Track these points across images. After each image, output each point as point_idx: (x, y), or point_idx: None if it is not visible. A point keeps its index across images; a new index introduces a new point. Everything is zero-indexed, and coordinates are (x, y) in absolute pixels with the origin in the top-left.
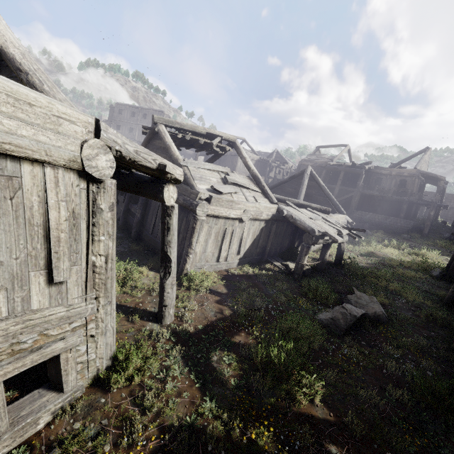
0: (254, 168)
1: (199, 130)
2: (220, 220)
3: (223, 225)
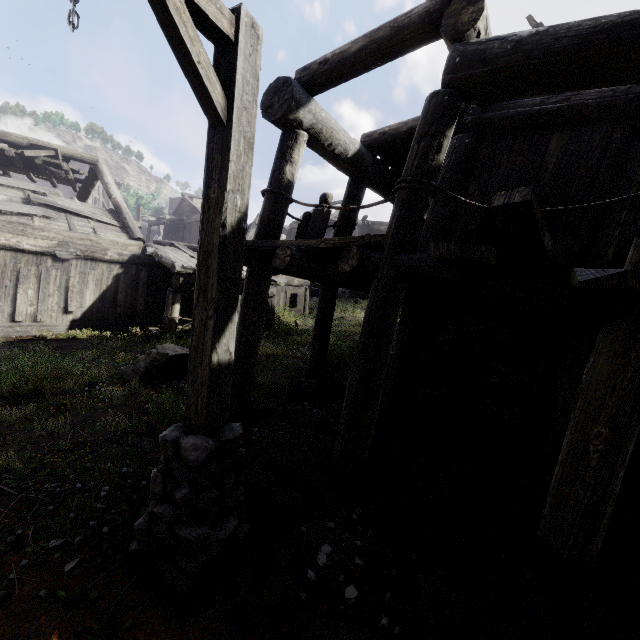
0: (117, 196)
1: (14, 140)
2: (2, 252)
3: (11, 262)
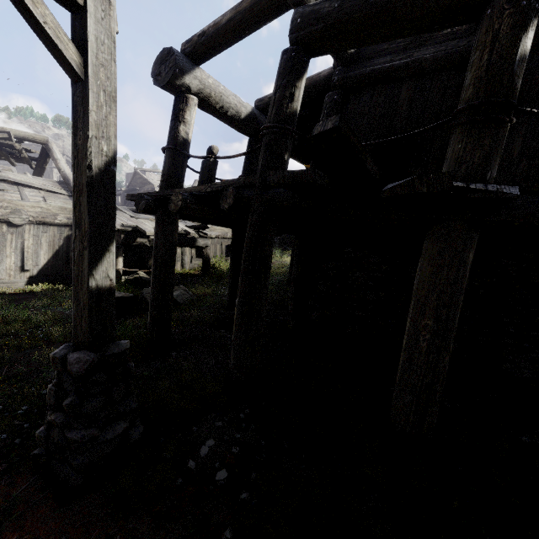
0: (65, 169)
1: None
2: None
3: None
